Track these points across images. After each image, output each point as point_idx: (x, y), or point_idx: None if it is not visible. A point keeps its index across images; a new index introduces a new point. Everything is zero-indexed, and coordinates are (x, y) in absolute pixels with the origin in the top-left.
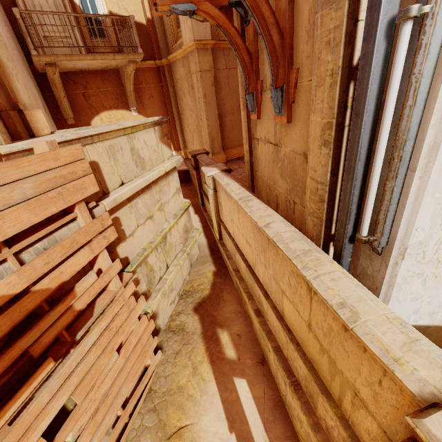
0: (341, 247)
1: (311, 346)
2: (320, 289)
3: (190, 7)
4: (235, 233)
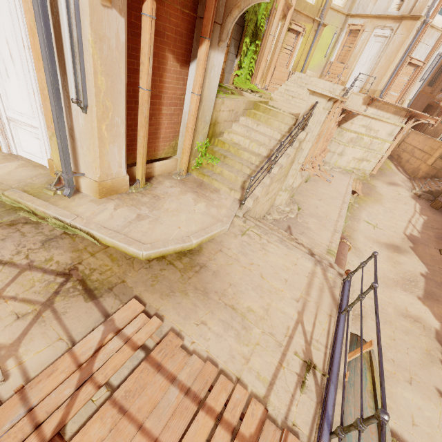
0: (440, 139)
1: (428, 149)
2: (437, 140)
3: (438, 103)
4: (412, 142)
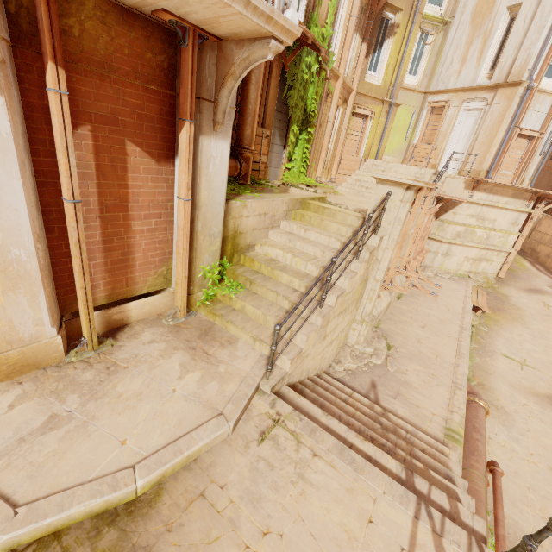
0: None
1: None
2: None
3: None
4: (548, 230)
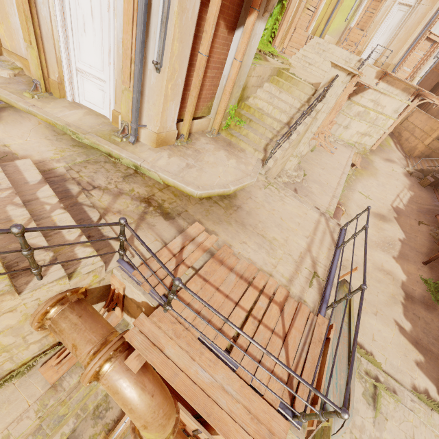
0: None
1: (428, 130)
2: (438, 120)
3: None
4: (414, 121)
